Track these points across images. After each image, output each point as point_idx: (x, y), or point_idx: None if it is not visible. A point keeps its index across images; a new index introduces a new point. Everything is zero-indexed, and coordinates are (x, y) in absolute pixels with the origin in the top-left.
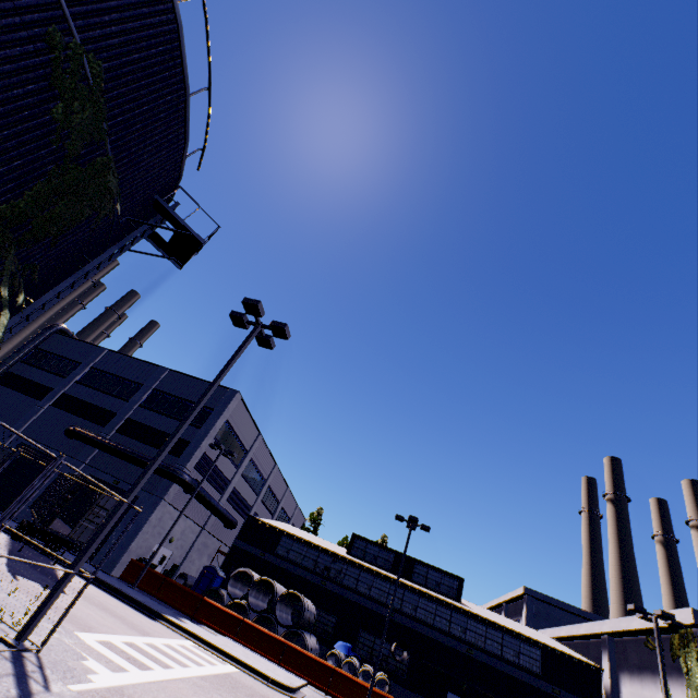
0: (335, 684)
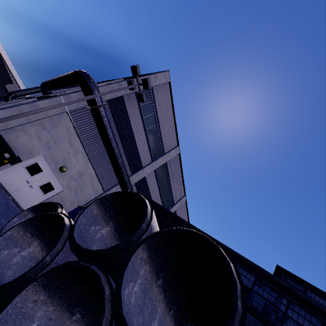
0: None
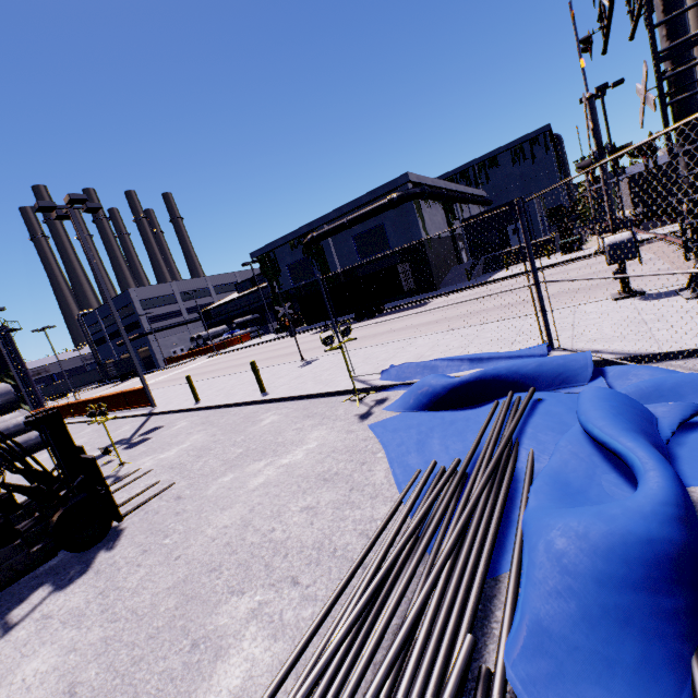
0: (210, 350)
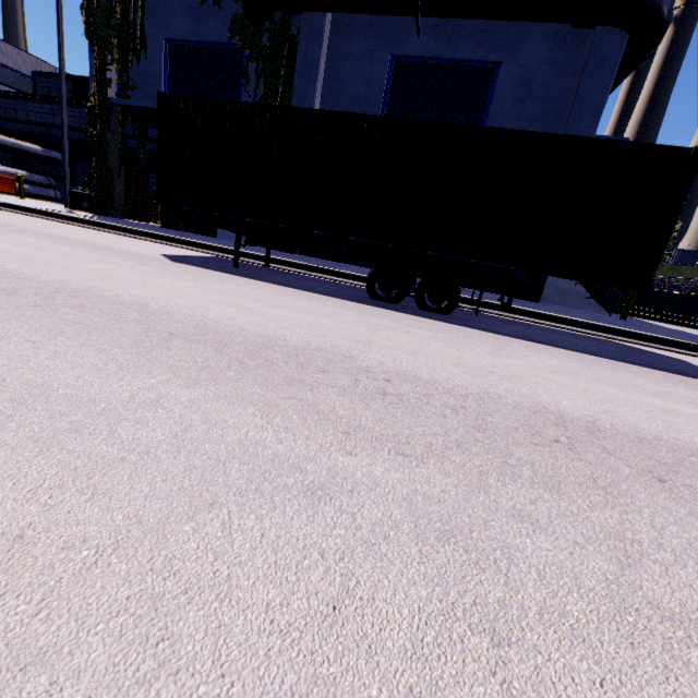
0: None
